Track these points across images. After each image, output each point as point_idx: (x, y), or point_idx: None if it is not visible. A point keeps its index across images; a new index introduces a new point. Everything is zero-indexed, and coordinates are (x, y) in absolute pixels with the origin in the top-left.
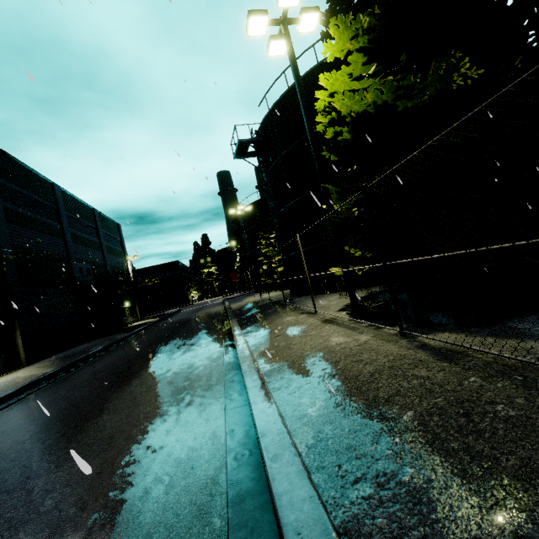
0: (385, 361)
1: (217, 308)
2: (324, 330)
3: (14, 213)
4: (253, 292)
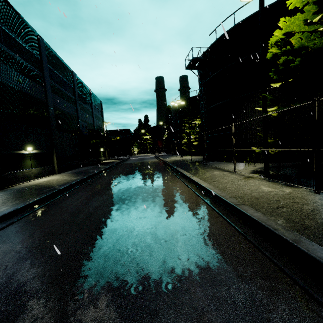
0: (316, 205)
1: (155, 160)
2: (251, 182)
3: (54, 87)
4: (176, 154)
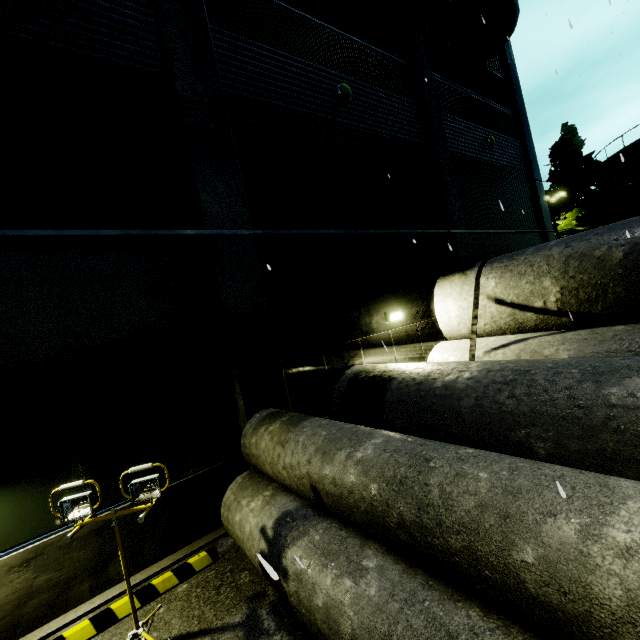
0: None
1: None
2: None
3: None
4: None
